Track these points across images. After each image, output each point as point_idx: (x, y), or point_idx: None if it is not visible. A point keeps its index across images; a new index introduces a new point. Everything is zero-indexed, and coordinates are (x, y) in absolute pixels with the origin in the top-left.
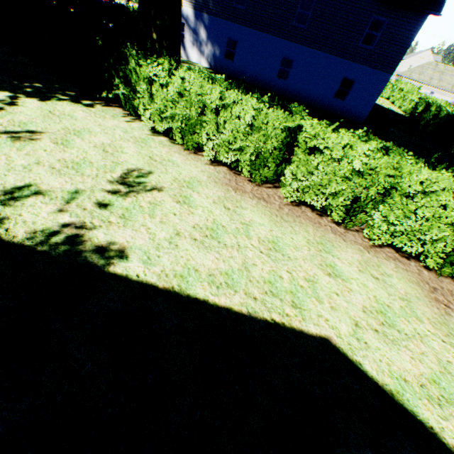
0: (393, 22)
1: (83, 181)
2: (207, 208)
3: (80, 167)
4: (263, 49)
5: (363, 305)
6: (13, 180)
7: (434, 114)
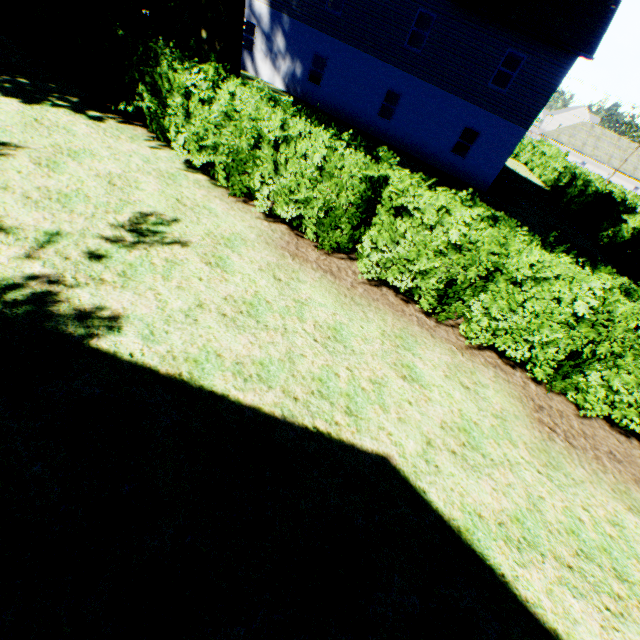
0: (533, 60)
1: (71, 221)
2: (249, 276)
3: (70, 200)
4: (362, 74)
5: (443, 419)
6: None
7: (580, 190)
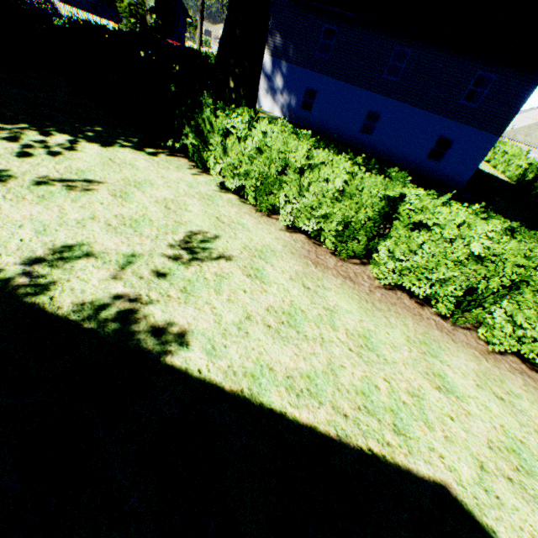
0: (502, 79)
1: (141, 243)
2: (283, 285)
3: (139, 225)
4: (346, 101)
5: (488, 437)
6: (64, 237)
7: None
